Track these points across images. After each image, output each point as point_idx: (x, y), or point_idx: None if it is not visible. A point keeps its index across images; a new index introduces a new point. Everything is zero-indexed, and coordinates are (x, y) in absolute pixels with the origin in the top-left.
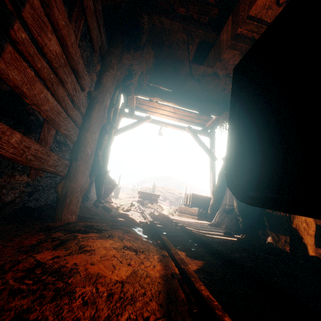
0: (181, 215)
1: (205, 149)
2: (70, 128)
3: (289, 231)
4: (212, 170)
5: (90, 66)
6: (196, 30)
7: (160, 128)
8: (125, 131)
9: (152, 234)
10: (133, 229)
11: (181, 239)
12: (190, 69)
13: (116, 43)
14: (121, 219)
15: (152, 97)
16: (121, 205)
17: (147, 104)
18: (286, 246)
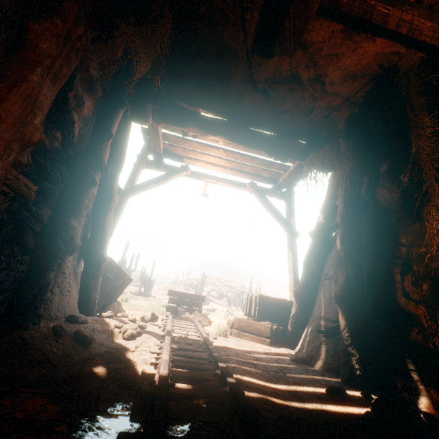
0: (241, 336)
1: (279, 219)
2: None
3: None
4: (292, 253)
5: None
6: None
7: (205, 185)
8: (145, 189)
9: None
10: None
11: None
12: (250, 69)
13: None
14: (95, 372)
15: (185, 126)
16: (130, 320)
17: (181, 144)
18: None
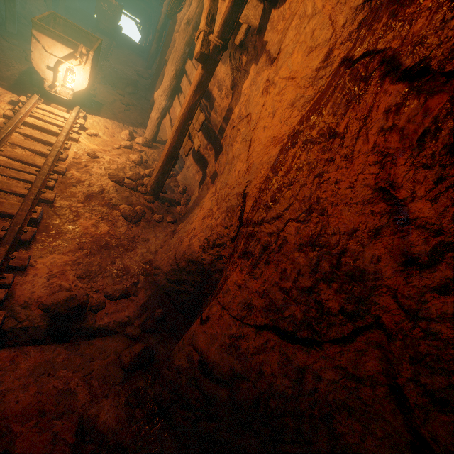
0: None
1: None
2: None
3: None
4: None
5: None
6: None
7: None
8: None
9: None
10: None
11: None
12: None
13: None
14: None
15: None
16: None
17: None
18: None
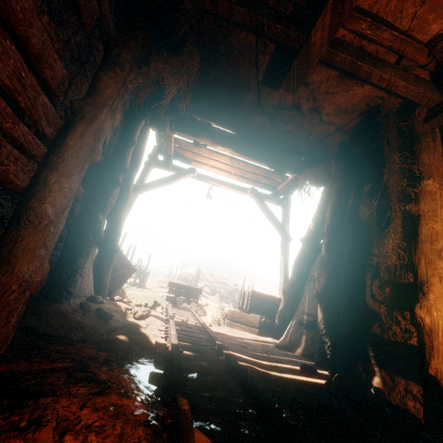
0: (233, 326)
1: (275, 224)
2: (4, 158)
3: (422, 380)
4: (285, 255)
5: (87, 65)
6: (272, 23)
7: (210, 188)
8: (154, 187)
9: (163, 388)
10: (128, 372)
11: (224, 394)
12: (259, 96)
13: (133, 29)
14: (121, 339)
15: (197, 136)
16: (137, 305)
17: (191, 149)
18: (407, 398)
